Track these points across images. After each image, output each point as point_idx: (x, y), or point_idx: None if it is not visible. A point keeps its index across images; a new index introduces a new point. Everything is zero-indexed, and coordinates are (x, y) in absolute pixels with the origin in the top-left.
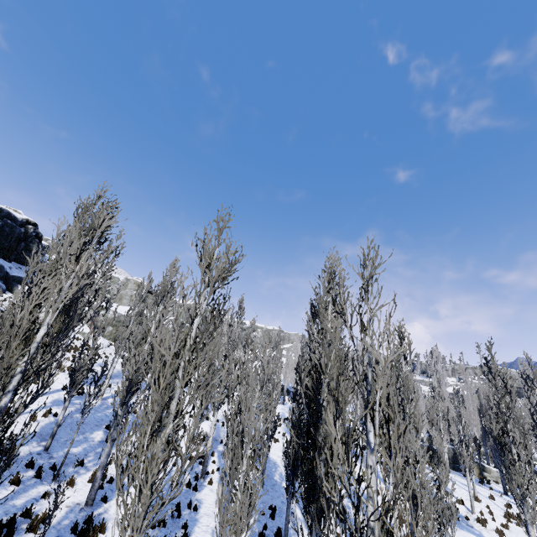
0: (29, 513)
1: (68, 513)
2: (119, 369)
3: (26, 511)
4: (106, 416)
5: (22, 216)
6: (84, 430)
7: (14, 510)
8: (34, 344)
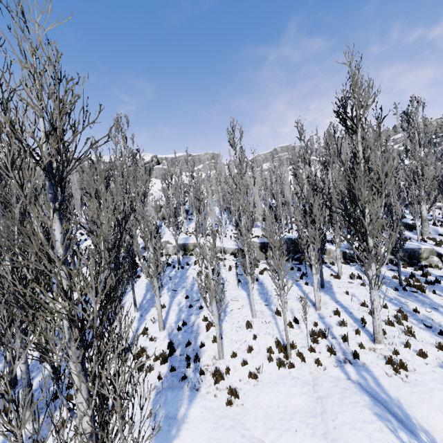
0: None
1: None
2: None
3: None
4: None
5: None
6: None
7: None
8: None
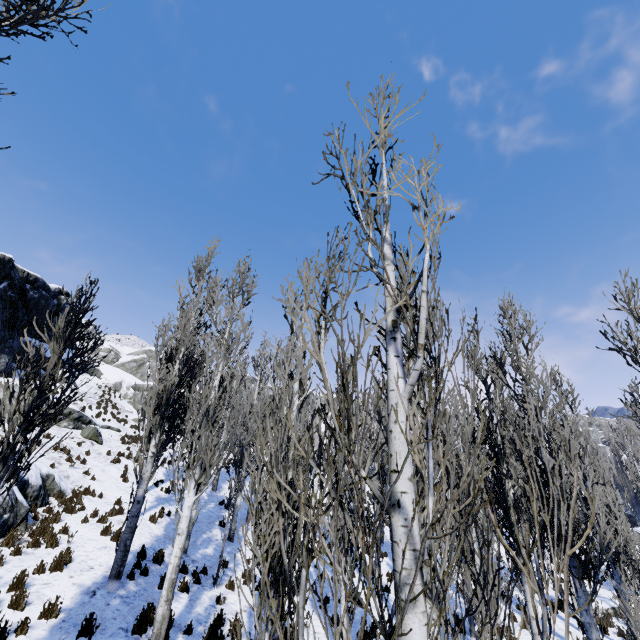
0: (221, 619)
1: (249, 617)
2: None
3: (218, 617)
4: (211, 512)
5: (54, 286)
6: (202, 529)
7: (203, 618)
8: (294, 413)
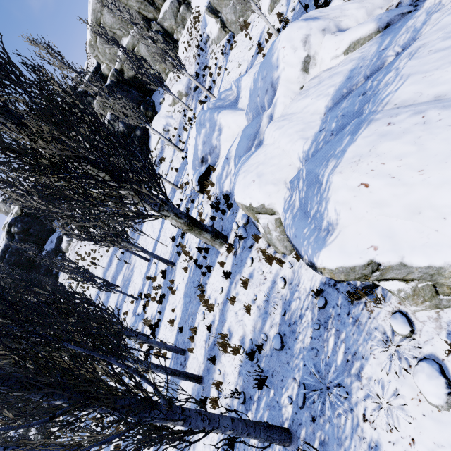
0: None
1: None
2: (105, 266)
3: None
4: None
5: (4, 237)
6: None
7: None
8: None
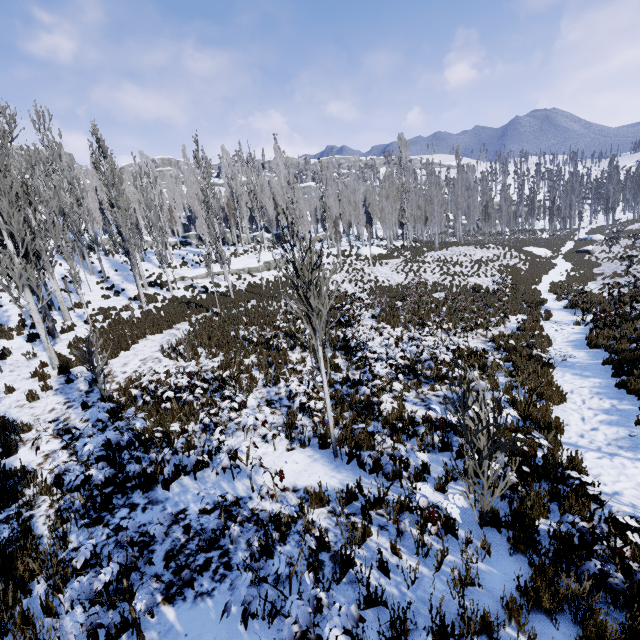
0: None
1: None
2: None
3: None
4: None
5: None
6: None
7: None
8: None
